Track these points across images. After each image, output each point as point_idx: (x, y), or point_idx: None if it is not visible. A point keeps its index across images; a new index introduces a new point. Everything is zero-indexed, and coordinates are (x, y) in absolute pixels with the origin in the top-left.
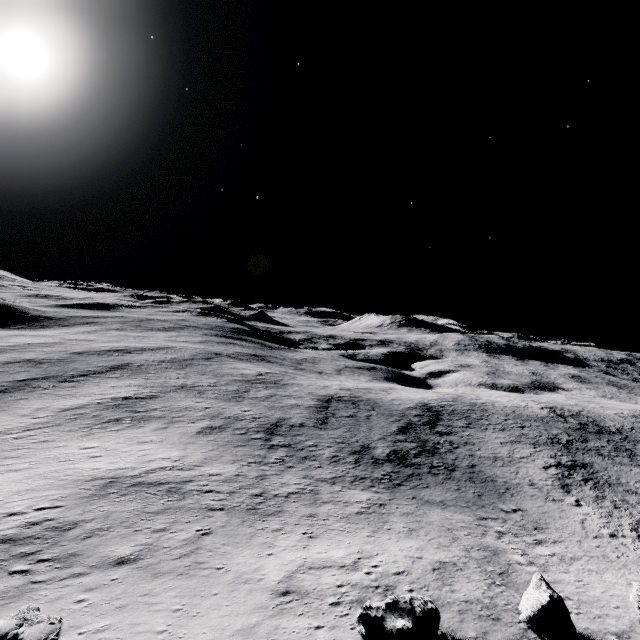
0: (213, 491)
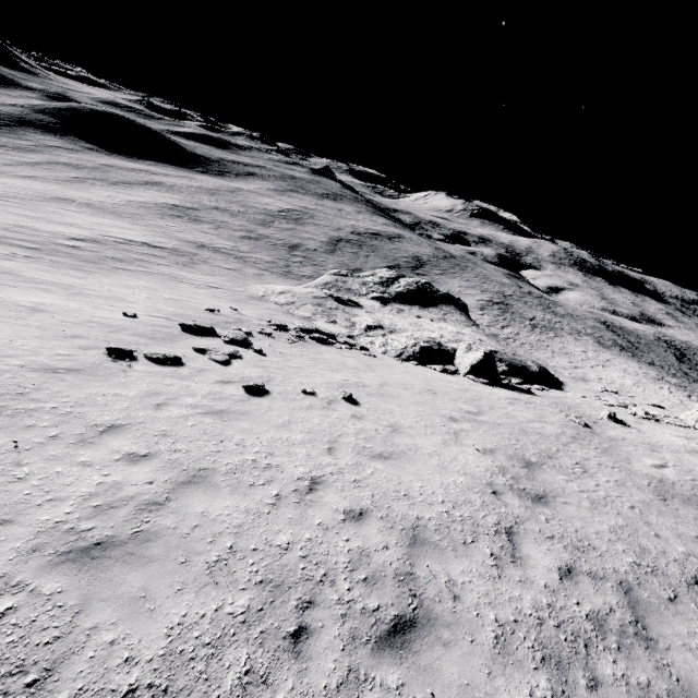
0: None
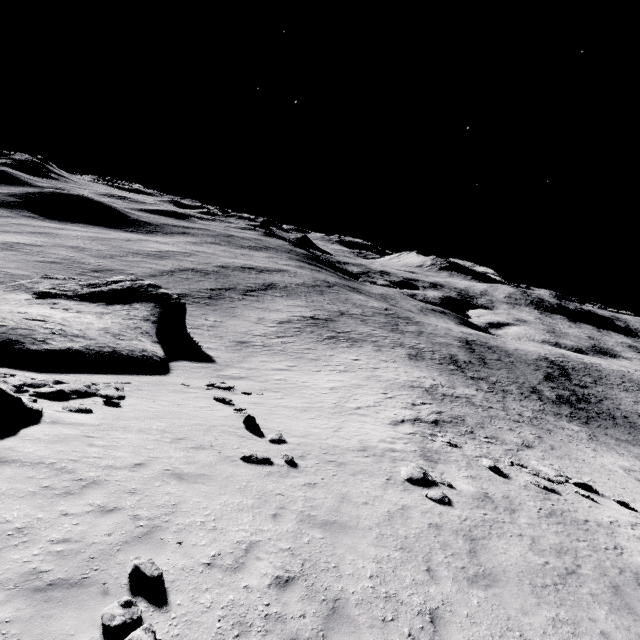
0: (493, 408)
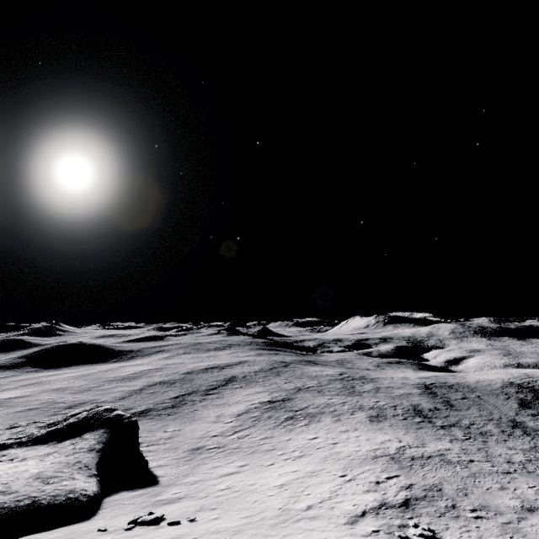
0: (474, 460)
